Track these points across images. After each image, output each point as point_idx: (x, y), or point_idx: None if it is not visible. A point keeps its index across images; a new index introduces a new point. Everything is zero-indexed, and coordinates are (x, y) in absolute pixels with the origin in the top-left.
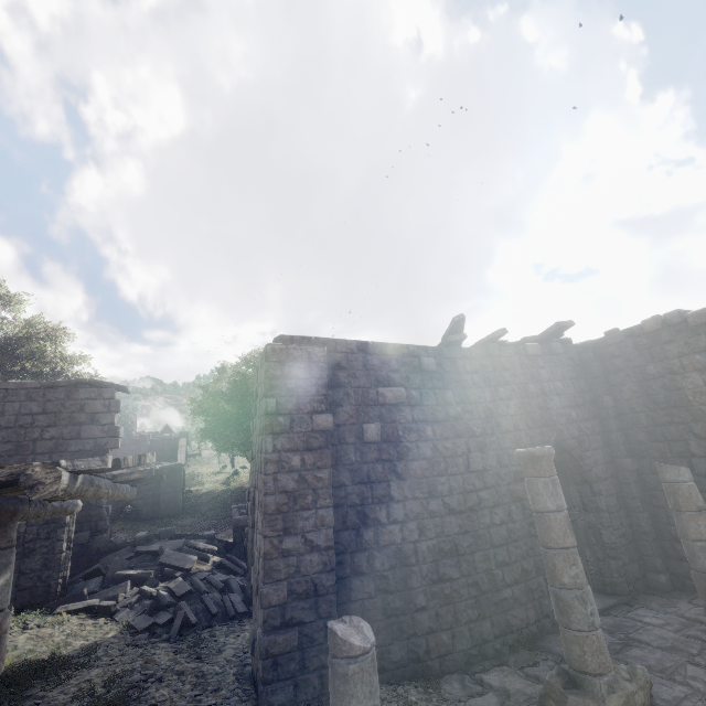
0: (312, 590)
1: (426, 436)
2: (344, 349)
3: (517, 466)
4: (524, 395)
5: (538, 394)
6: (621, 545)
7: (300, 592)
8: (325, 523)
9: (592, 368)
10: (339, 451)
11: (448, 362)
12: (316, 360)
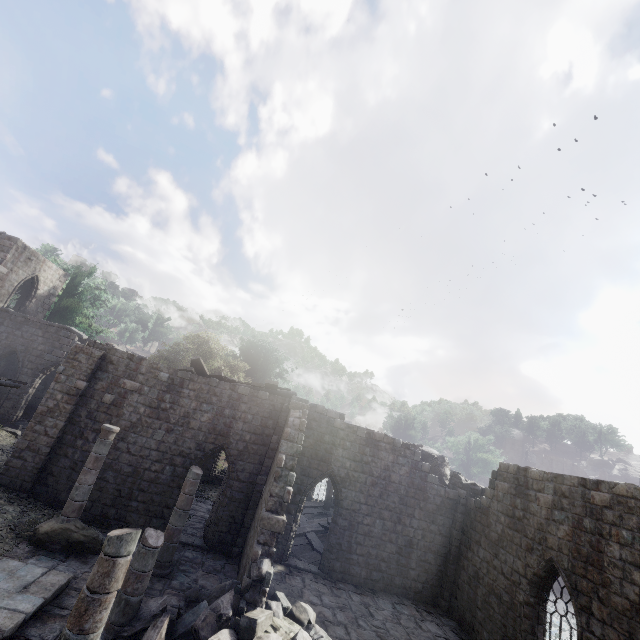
0: (37, 450)
1: (139, 411)
2: (119, 355)
3: (186, 448)
4: (218, 413)
5: (229, 416)
6: (227, 521)
7: (32, 448)
8: (57, 427)
9: (279, 416)
10: (88, 401)
11: (179, 379)
12: (94, 356)
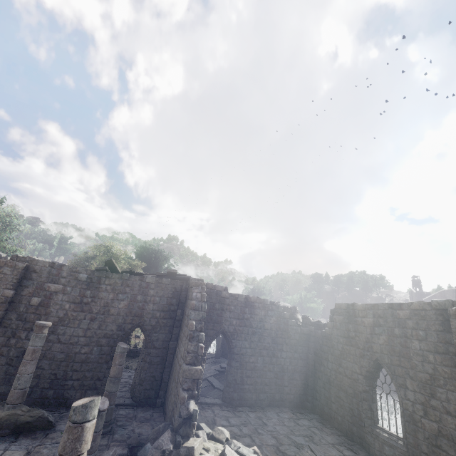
0: None
1: (64, 308)
2: (41, 264)
3: (109, 331)
4: (132, 300)
5: (142, 301)
6: (149, 380)
7: None
8: None
9: (181, 295)
10: (16, 306)
11: (96, 278)
12: (18, 268)
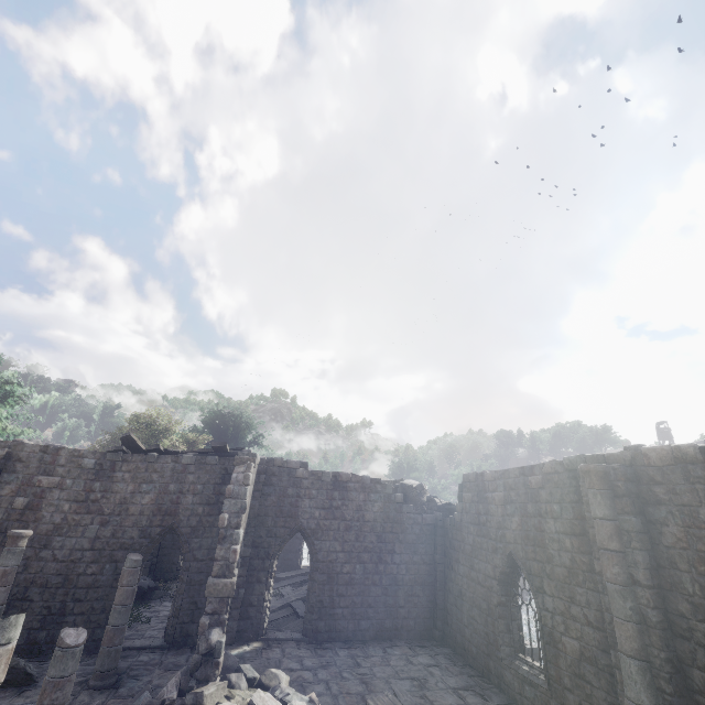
0: None
1: (62, 510)
2: (29, 449)
3: (128, 539)
4: (162, 491)
5: (176, 492)
6: (188, 609)
7: None
8: None
9: None
10: None
11: (109, 463)
12: None
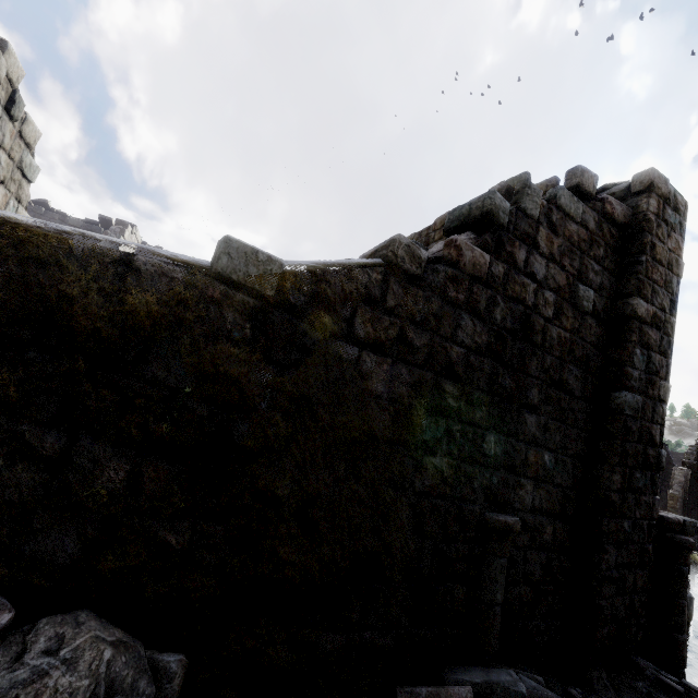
0: None
1: None
2: None
3: None
4: None
5: None
6: None
7: None
8: None
9: None
10: None
11: None
12: None
